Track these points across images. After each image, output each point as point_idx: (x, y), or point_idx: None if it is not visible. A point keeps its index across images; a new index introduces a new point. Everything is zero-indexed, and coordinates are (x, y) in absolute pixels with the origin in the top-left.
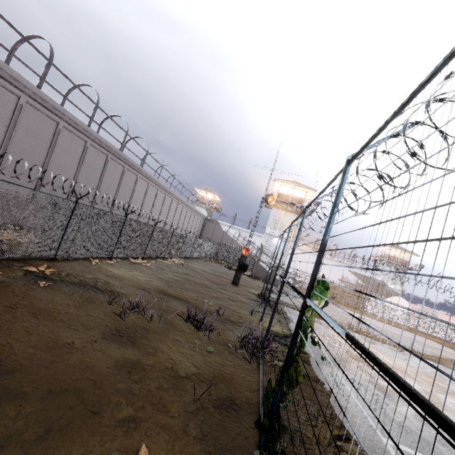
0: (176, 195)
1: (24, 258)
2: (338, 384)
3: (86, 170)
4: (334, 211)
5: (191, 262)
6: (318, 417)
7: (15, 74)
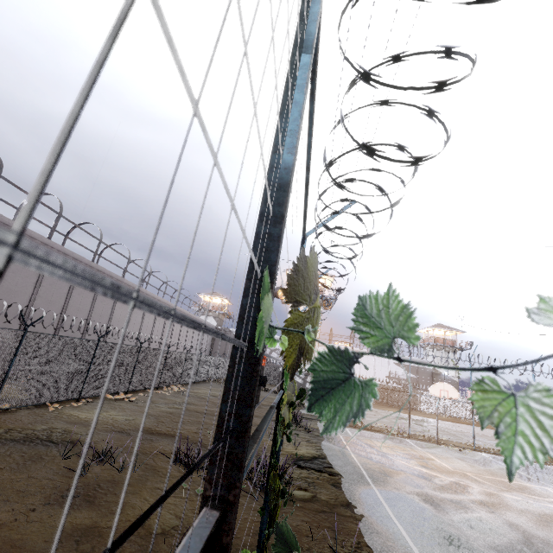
0: (172, 305)
1: None
2: (374, 505)
3: (46, 290)
4: None
5: (197, 387)
6: (340, 550)
7: None
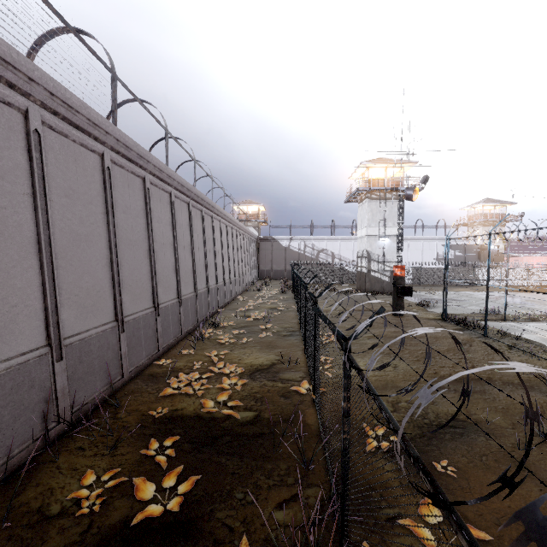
0: (239, 223)
1: (321, 426)
2: None
3: (179, 236)
4: None
5: None
6: None
7: (92, 114)
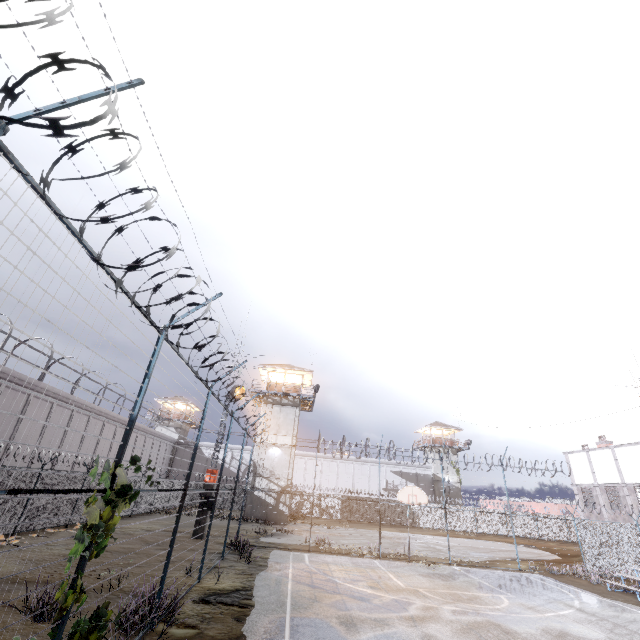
0: (112, 414)
1: None
2: (272, 633)
3: None
4: (145, 382)
5: (130, 522)
6: None
7: None
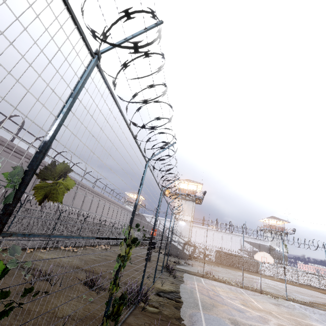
0: (108, 198)
1: None
2: (196, 320)
3: None
4: (140, 187)
5: (117, 248)
6: None
7: None
